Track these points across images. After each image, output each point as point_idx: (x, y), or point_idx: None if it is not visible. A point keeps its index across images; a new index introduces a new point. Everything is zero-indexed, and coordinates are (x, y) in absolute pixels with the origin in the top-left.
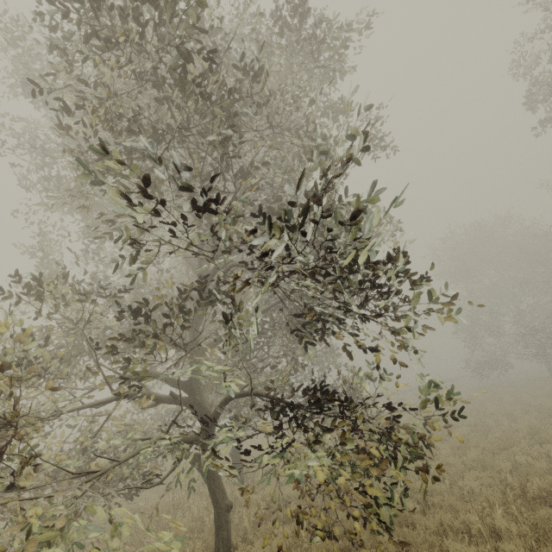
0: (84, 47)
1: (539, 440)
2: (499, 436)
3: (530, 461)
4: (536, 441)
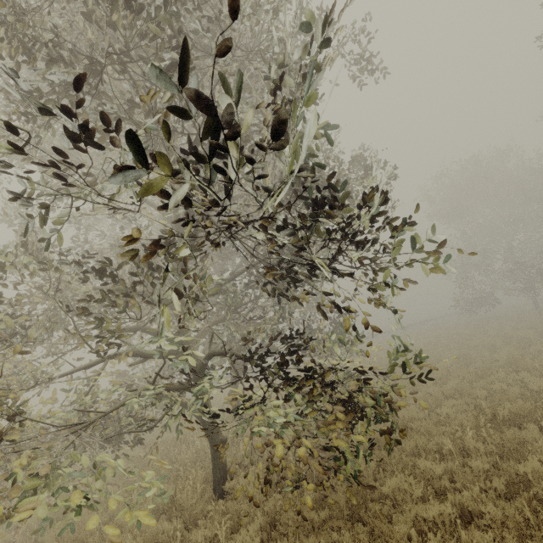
0: None
1: (516, 368)
2: (480, 366)
3: (505, 387)
4: (513, 369)
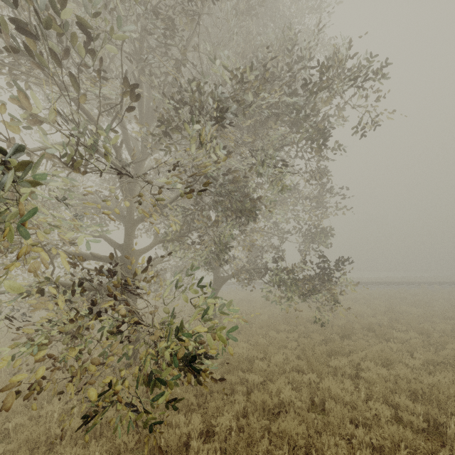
0: None
1: None
2: None
3: None
4: None
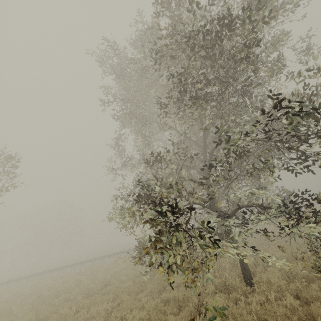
0: (190, 53)
1: None
2: None
3: None
4: None
